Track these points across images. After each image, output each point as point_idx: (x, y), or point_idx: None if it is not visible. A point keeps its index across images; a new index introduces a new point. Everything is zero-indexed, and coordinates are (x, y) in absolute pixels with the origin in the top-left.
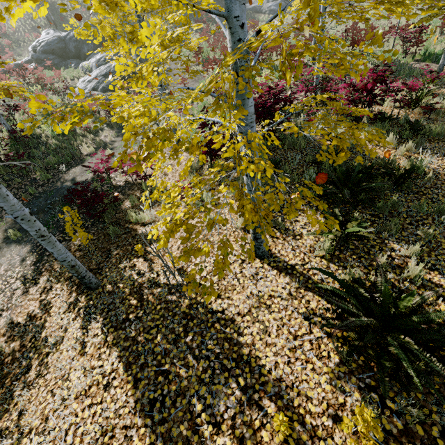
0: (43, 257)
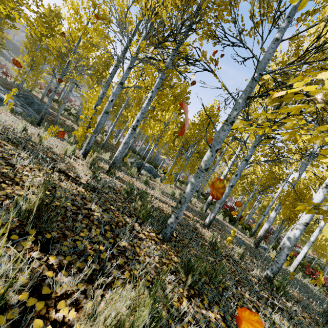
0: None
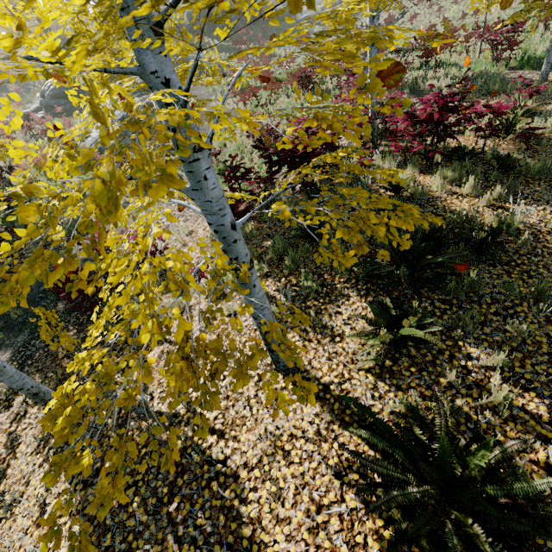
0: (23, 368)
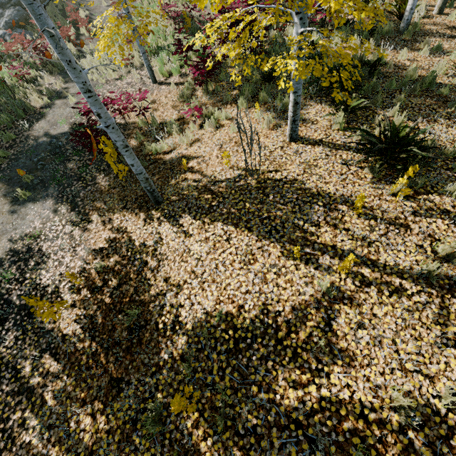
0: (77, 203)
